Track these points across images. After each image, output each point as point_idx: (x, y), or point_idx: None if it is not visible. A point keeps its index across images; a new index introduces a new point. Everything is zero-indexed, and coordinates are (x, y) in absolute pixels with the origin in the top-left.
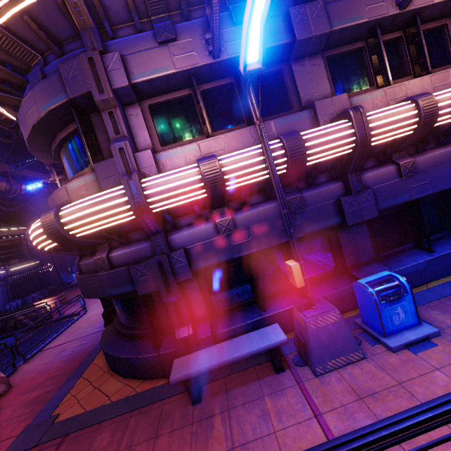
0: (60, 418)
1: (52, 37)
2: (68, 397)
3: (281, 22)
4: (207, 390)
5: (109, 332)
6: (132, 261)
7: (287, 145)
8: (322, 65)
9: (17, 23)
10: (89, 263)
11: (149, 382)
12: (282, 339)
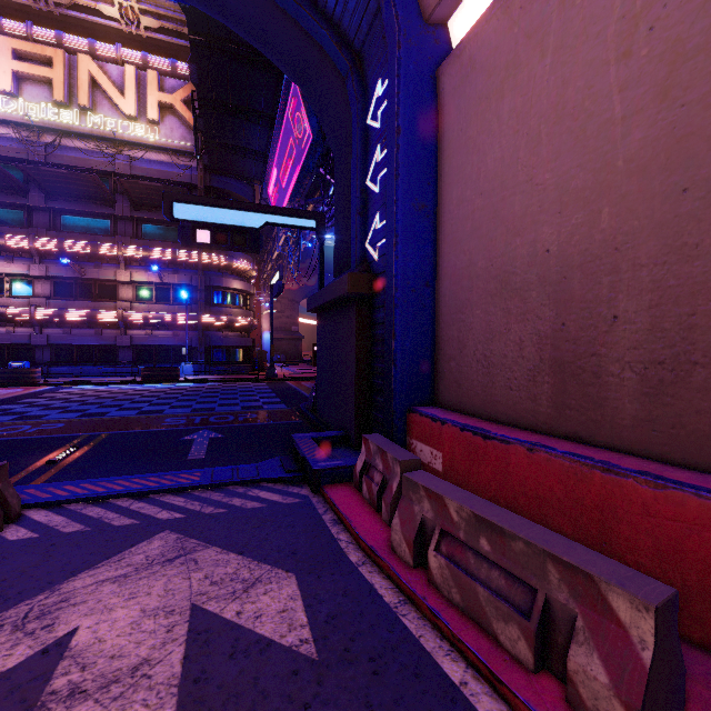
0: None
1: None
2: None
3: (28, 267)
4: None
5: None
6: None
7: None
8: (49, 284)
9: None
10: None
11: None
12: None
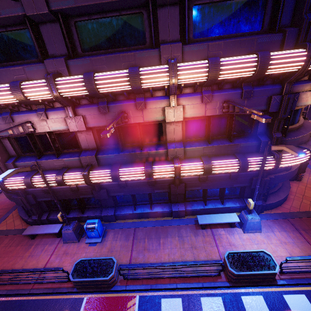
0: None
1: None
2: (4, 220)
3: (64, 121)
4: (38, 236)
5: None
6: (14, 194)
7: (56, 181)
8: (92, 135)
9: None
10: None
11: (27, 225)
12: (56, 232)
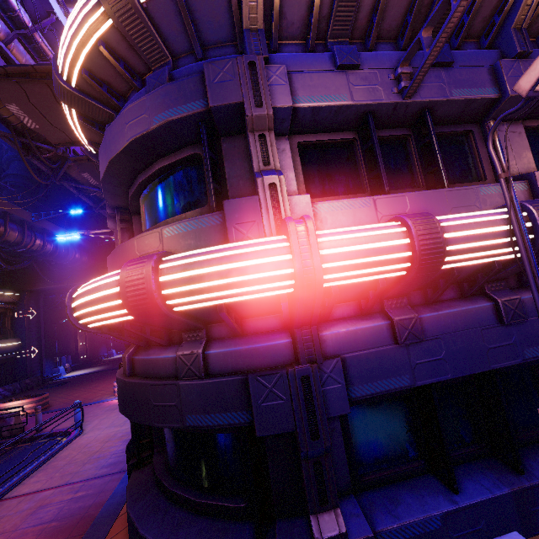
0: None
1: (197, 36)
2: None
3: (486, 74)
4: None
5: (143, 487)
6: (248, 368)
7: None
8: (523, 135)
9: (163, 7)
10: (160, 359)
11: None
12: None
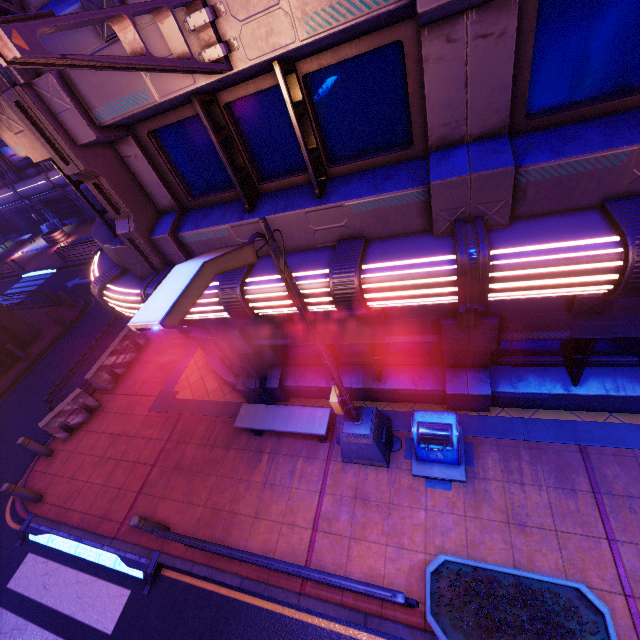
0: (179, 396)
1: None
2: (184, 376)
3: None
4: None
5: None
6: (194, 325)
7: (335, 298)
8: (509, 37)
9: None
10: None
11: (235, 394)
12: (320, 433)
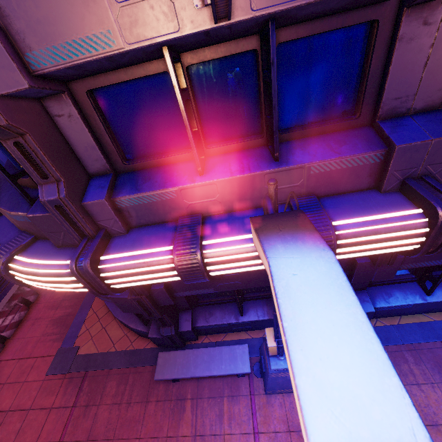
0: (81, 351)
1: None
2: (83, 328)
3: None
4: None
5: None
6: None
7: None
8: None
9: None
10: None
11: (142, 341)
12: (246, 372)
